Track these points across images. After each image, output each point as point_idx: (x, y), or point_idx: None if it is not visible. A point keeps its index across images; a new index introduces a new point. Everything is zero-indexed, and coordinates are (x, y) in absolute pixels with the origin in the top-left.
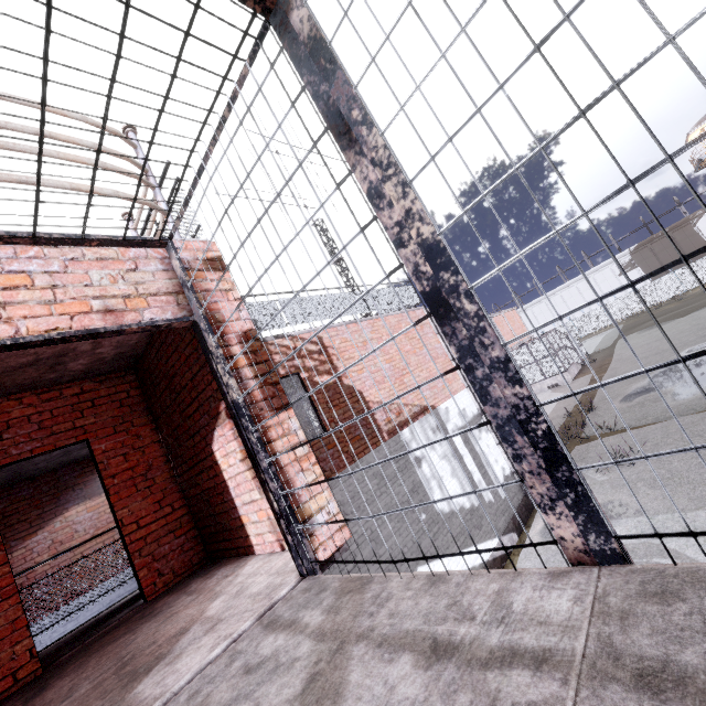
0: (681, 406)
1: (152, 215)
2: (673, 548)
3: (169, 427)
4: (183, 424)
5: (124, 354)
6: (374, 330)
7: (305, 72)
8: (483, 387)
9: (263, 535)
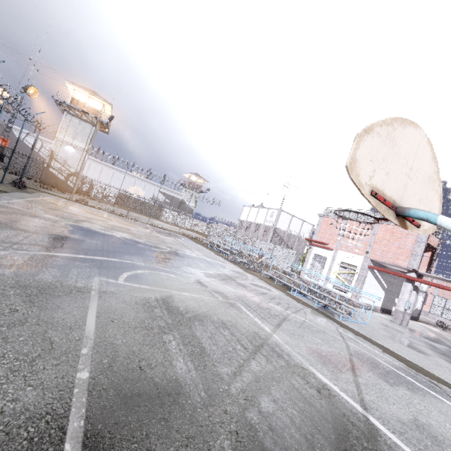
0: None
1: None
2: None
3: None
4: None
5: None
6: None
7: None
8: None
9: None
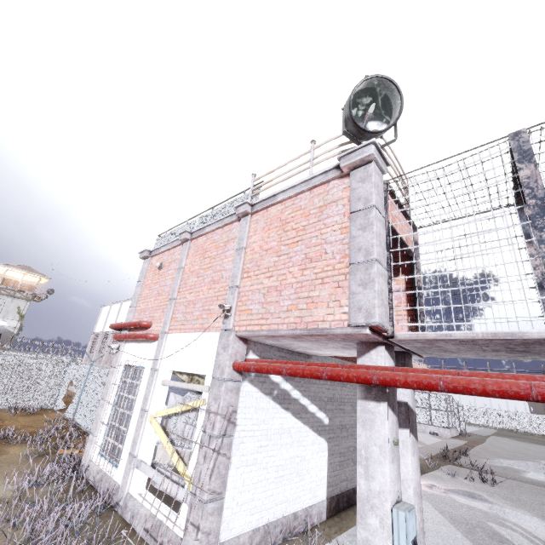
0: (534, 480)
1: None
2: (513, 521)
3: None
4: None
5: None
6: None
7: (522, 221)
8: (544, 308)
9: None
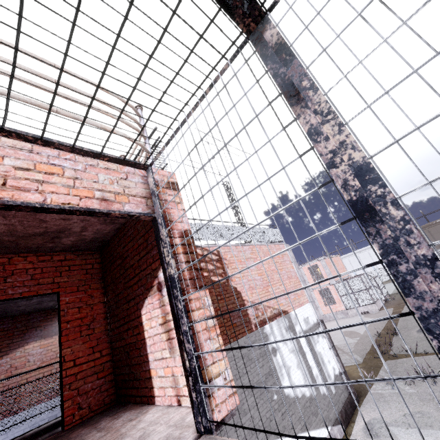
0: None
1: (138, 156)
2: None
3: (113, 293)
4: (124, 291)
5: (98, 239)
6: (252, 252)
7: (269, 63)
8: (407, 280)
9: (165, 389)
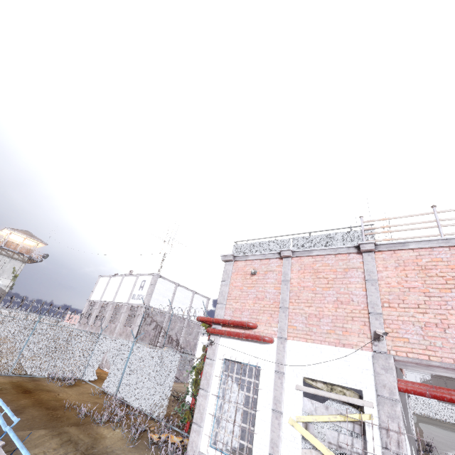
0: None
1: None
2: None
3: None
4: None
5: None
6: None
7: None
8: None
9: None
